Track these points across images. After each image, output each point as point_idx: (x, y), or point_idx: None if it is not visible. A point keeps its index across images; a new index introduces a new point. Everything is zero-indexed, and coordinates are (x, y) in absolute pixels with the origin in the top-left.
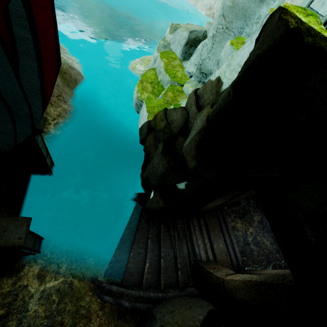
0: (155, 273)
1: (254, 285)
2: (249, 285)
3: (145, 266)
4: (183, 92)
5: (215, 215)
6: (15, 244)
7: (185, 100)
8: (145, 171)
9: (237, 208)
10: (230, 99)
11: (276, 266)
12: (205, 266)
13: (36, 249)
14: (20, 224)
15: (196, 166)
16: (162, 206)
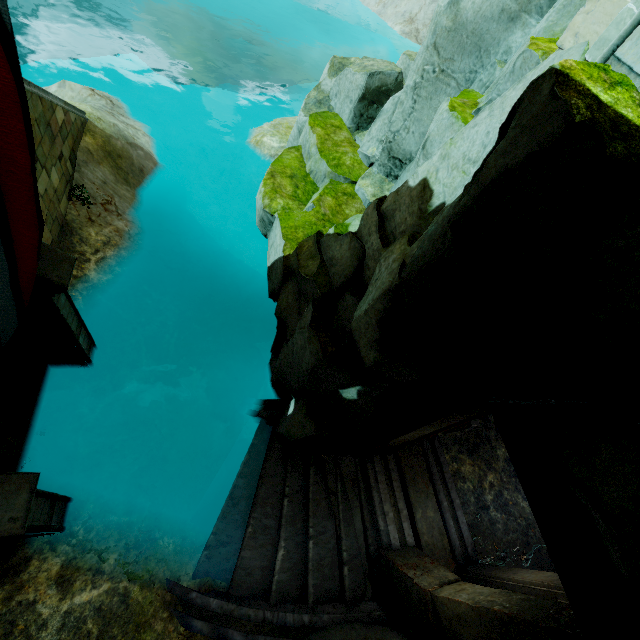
0: (296, 570)
1: (498, 620)
2: (486, 618)
3: (277, 556)
4: (355, 196)
5: (419, 449)
6: (2, 535)
7: (359, 217)
8: (279, 358)
9: (463, 432)
10: (446, 245)
11: (542, 554)
12: (397, 561)
13: (54, 525)
14: (14, 489)
15: (379, 361)
16: (312, 433)
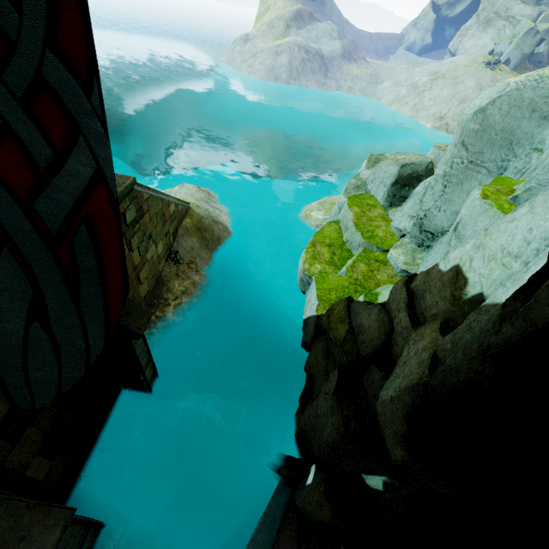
0: None
1: None
2: None
3: None
4: (386, 263)
5: None
6: None
7: (388, 287)
8: (303, 415)
9: None
10: (486, 371)
11: None
12: None
13: None
14: (51, 524)
15: (407, 462)
16: (329, 520)
